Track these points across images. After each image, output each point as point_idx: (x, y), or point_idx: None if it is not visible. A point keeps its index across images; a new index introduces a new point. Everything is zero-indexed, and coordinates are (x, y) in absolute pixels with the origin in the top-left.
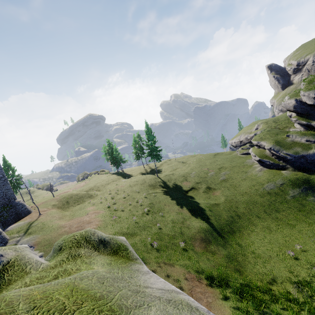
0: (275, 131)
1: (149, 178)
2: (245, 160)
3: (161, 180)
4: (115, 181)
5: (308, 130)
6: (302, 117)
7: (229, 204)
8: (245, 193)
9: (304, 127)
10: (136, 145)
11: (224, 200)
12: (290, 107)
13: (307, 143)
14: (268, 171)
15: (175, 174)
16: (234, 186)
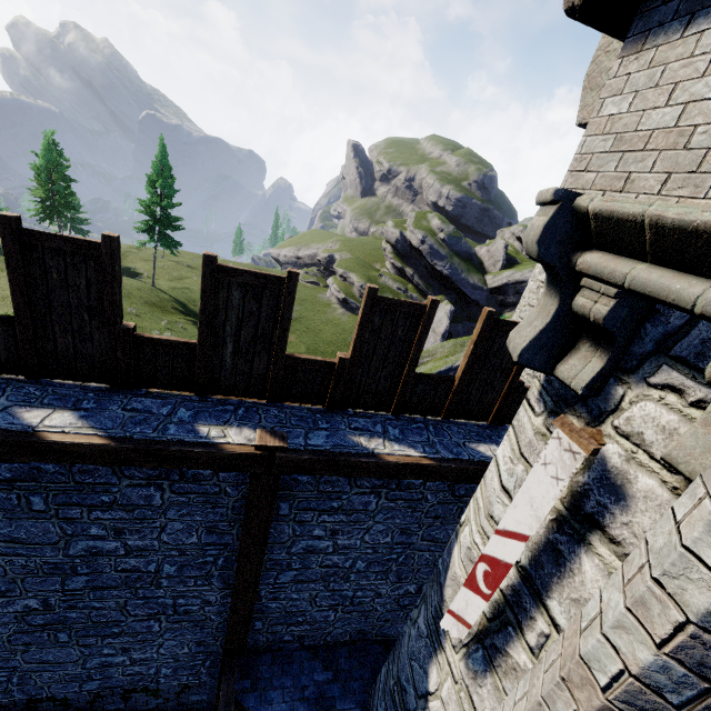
0: (364, 262)
1: (135, 286)
2: (317, 294)
3: (172, 297)
4: (1, 269)
5: (399, 275)
6: (399, 257)
7: (314, 355)
8: (331, 342)
9: (396, 270)
10: (47, 174)
11: (306, 349)
12: (393, 238)
13: (398, 291)
14: (354, 317)
15: (195, 290)
16: (314, 331)
